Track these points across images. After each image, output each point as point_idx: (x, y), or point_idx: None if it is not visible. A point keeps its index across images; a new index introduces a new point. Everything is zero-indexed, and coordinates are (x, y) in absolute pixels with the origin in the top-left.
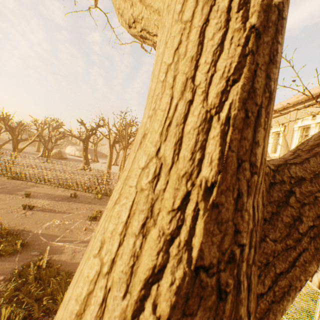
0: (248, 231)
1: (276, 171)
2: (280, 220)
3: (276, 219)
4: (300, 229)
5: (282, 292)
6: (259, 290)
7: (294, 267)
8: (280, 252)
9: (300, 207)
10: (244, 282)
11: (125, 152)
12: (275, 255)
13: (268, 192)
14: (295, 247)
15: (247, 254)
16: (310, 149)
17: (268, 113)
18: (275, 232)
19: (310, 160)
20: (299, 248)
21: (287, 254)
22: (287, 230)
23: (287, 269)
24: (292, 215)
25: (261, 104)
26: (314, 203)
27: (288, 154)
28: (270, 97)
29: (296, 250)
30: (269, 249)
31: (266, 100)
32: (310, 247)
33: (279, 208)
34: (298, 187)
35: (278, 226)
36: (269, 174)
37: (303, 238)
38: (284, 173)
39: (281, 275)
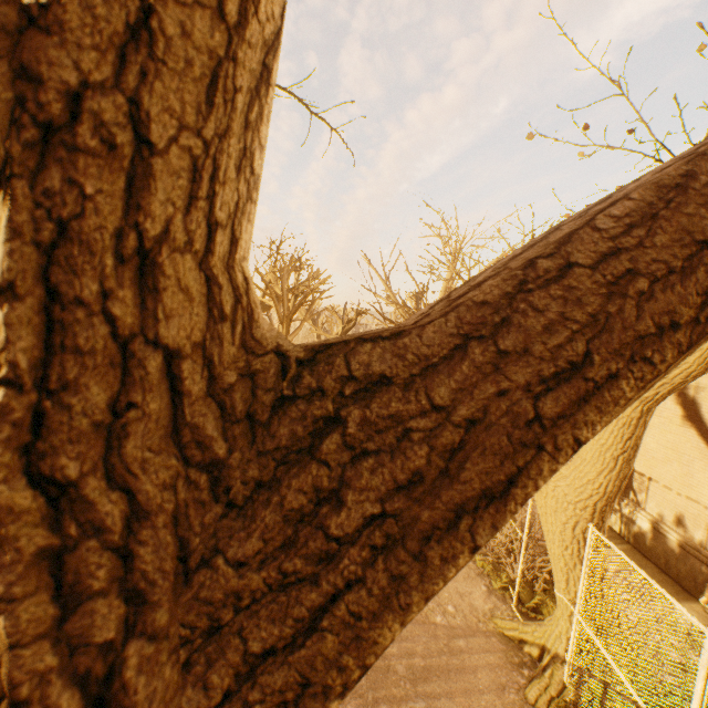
0: (23, 557)
1: (309, 363)
2: (276, 504)
3: (265, 500)
4: (334, 526)
5: (277, 703)
6: (191, 702)
7: (319, 633)
8: (263, 596)
9: (349, 464)
10: (62, 699)
11: (286, 329)
12: (243, 604)
13: (265, 425)
14: (317, 577)
15: (53, 621)
16: (462, 295)
17: (52, 193)
18: (250, 540)
19: (428, 327)
20: (334, 579)
21: (290, 600)
22: (290, 532)
23: (293, 641)
24: (319, 488)
25: (8, 167)
26: (397, 450)
27: (418, 313)
28: (54, 143)
29: (321, 587)
30: (221, 590)
31: (32, 153)
32: (376, 574)
33: (284, 468)
34: (361, 405)
35: (266, 520)
36: (272, 375)
37: (347, 552)
38: (331, 369)
39: (272, 657)
